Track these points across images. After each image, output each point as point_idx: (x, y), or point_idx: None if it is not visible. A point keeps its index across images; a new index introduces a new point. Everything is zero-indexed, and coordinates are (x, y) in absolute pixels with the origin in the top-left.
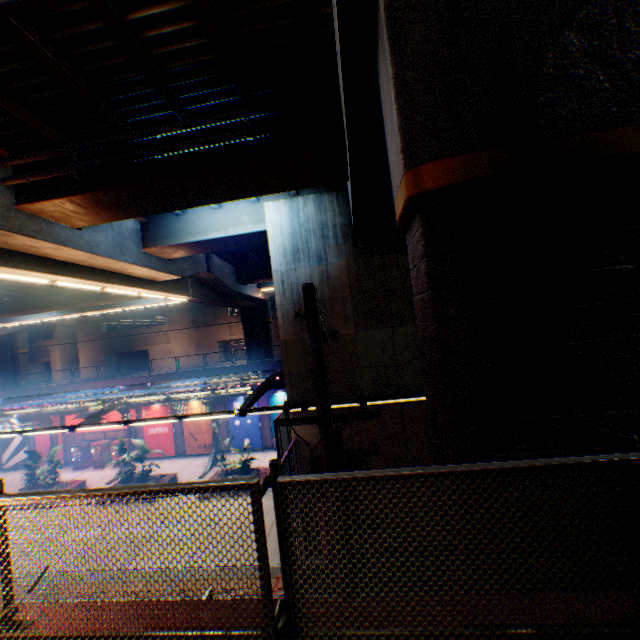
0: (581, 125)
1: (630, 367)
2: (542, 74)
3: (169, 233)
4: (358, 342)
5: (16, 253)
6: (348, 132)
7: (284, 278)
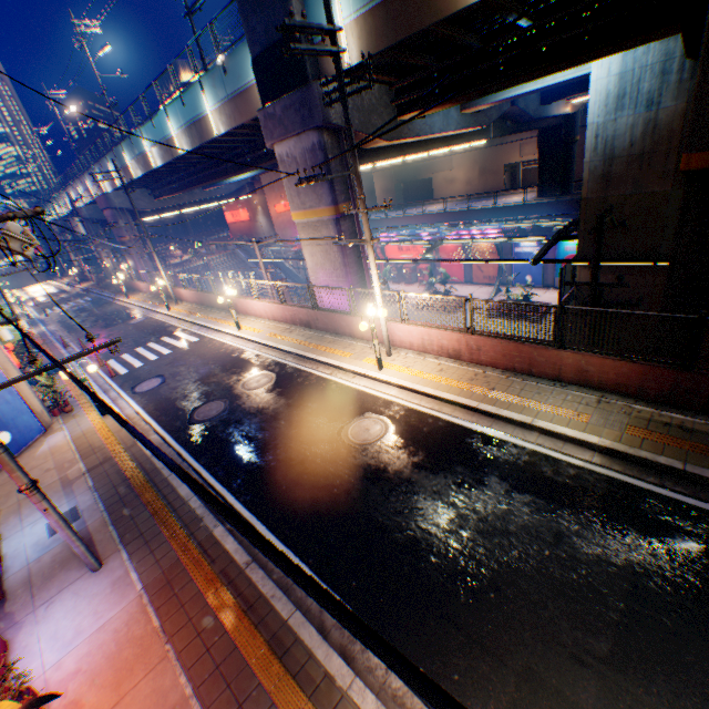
0: None
1: None
2: None
3: None
4: (669, 202)
5: (390, 148)
6: (683, 46)
7: (598, 132)
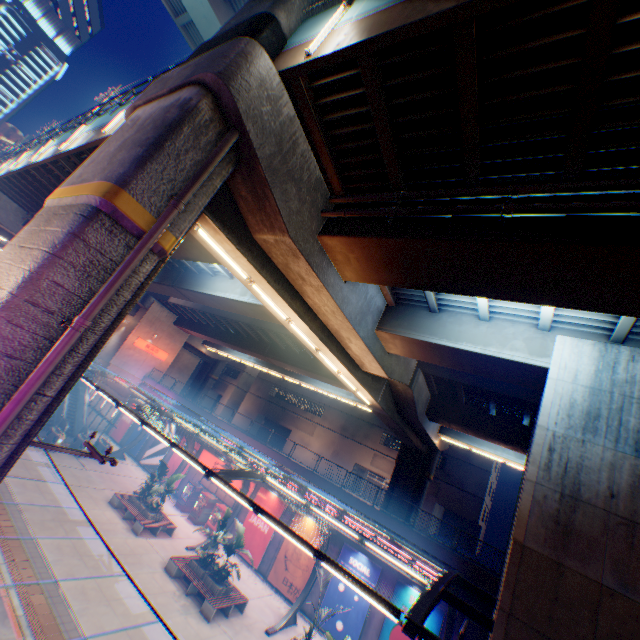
0: None
1: None
2: None
3: (411, 324)
4: None
5: (284, 279)
6: None
7: (555, 444)
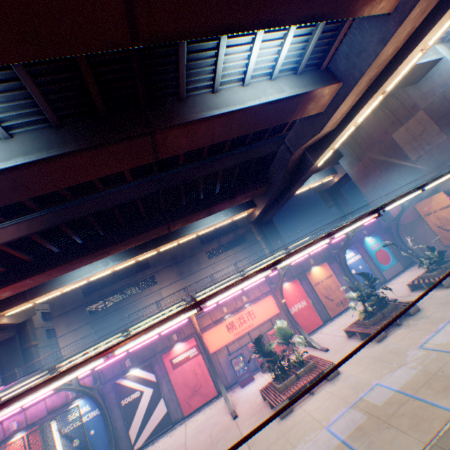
0: None
1: None
2: None
3: None
4: None
5: None
6: None
7: None
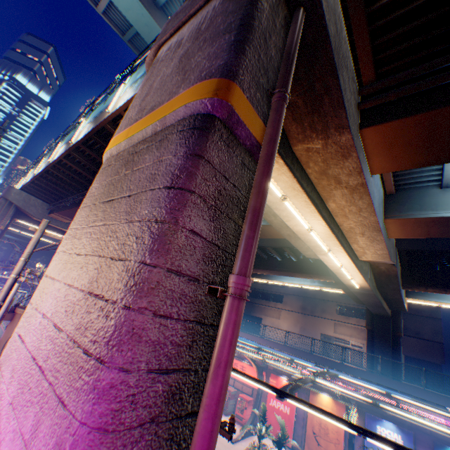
0: None
1: None
2: None
3: (422, 205)
4: None
5: (312, 188)
6: None
7: None
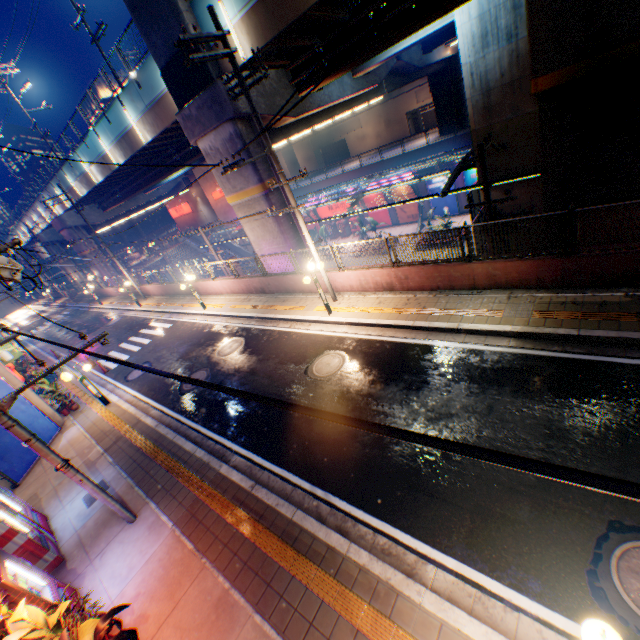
0: (637, 35)
1: (637, 167)
2: (618, 4)
3: None
4: None
5: (298, 122)
6: None
7: (472, 71)
